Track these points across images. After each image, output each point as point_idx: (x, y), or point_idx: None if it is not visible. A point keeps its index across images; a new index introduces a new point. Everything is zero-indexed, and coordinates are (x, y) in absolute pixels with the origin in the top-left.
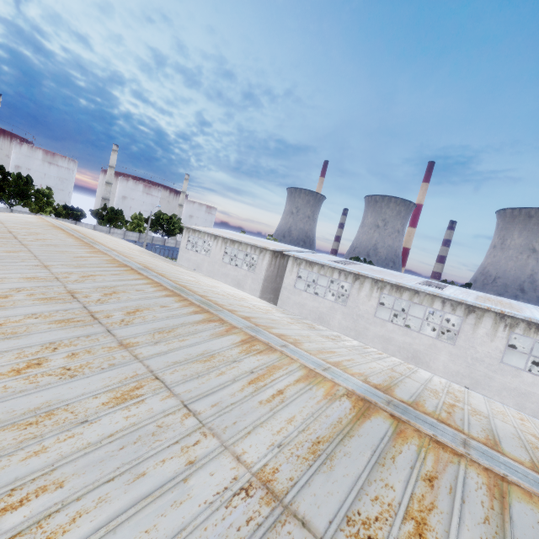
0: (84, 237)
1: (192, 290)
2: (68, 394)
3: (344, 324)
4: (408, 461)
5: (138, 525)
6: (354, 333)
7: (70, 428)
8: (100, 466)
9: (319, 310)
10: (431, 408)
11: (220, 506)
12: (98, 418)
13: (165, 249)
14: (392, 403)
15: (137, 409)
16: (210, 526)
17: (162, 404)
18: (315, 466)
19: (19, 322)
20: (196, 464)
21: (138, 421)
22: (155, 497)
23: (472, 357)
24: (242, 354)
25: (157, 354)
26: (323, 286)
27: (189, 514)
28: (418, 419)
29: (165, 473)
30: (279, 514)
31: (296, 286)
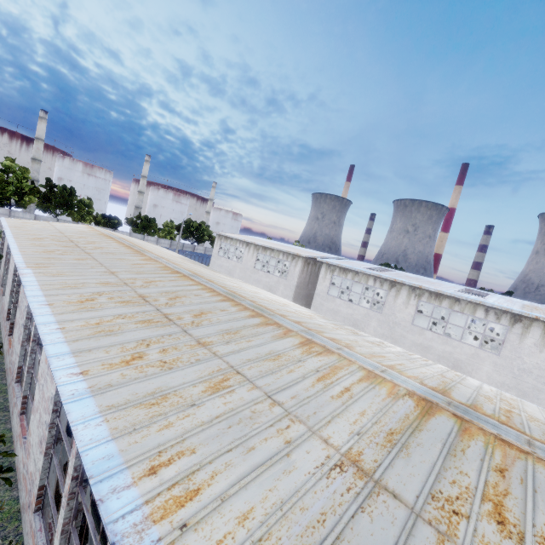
0: (133, 245)
1: (241, 295)
2: (172, 382)
3: (379, 332)
4: (478, 455)
5: (262, 485)
6: (390, 340)
7: (184, 409)
8: (218, 439)
9: (353, 317)
10: (489, 411)
11: (322, 477)
12: (202, 402)
13: (195, 256)
14: (453, 404)
15: (231, 397)
16: (319, 491)
17: (250, 394)
18: (394, 453)
19: (111, 321)
20: (293, 443)
21: (235, 407)
22: (268, 466)
23: (518, 368)
24: (304, 354)
25: (232, 352)
26: (358, 293)
27: (299, 480)
28: (480, 420)
29: (270, 449)
30: (372, 487)
31: (329, 293)
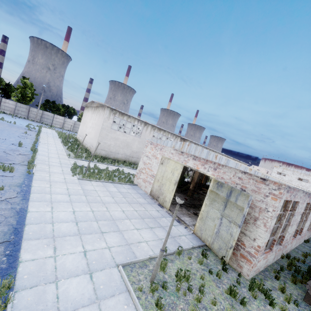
0: None
1: None
2: None
3: None
4: None
5: None
6: None
7: None
8: None
9: None
10: None
11: None
12: None
13: None
14: None
15: None
16: None
17: None
18: None
19: None
20: None
21: None
22: None
23: None
24: None
25: None
26: None
27: None
28: None
29: None
30: None
31: None
